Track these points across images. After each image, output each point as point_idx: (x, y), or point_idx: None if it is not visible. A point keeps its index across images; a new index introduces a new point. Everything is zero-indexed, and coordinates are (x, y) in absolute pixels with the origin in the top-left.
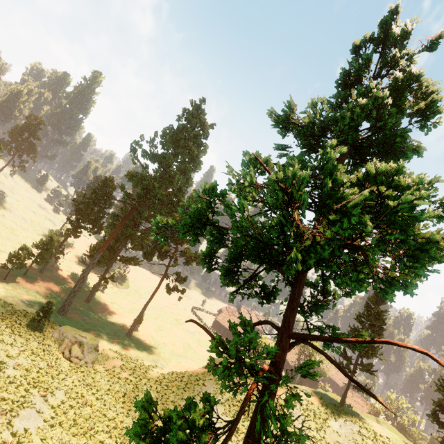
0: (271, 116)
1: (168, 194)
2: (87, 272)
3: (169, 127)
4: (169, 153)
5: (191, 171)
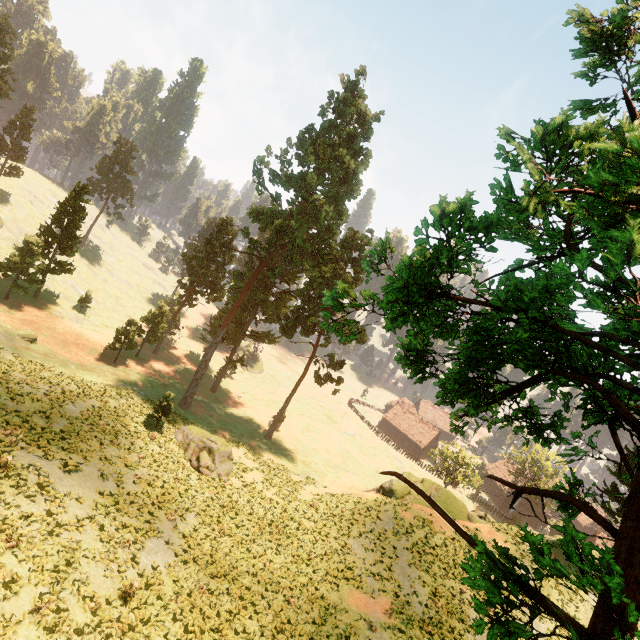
0: (579, 26)
1: (312, 238)
2: (210, 354)
3: (308, 129)
4: (311, 172)
5: (345, 197)
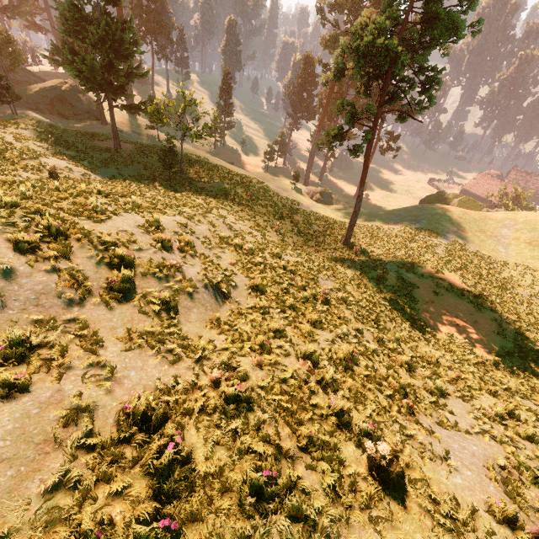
0: None
1: None
2: (313, 151)
3: None
4: None
5: None
